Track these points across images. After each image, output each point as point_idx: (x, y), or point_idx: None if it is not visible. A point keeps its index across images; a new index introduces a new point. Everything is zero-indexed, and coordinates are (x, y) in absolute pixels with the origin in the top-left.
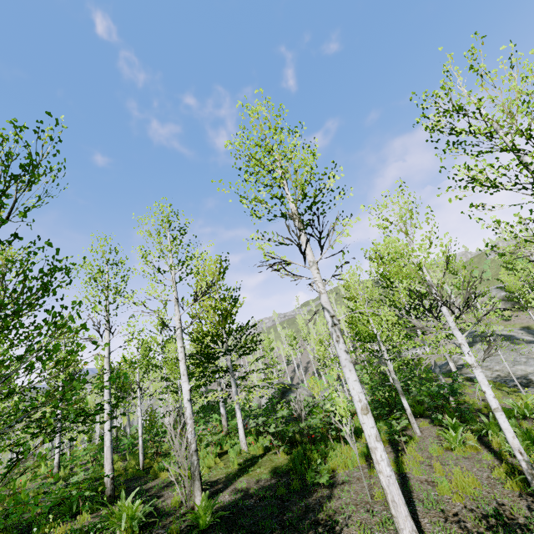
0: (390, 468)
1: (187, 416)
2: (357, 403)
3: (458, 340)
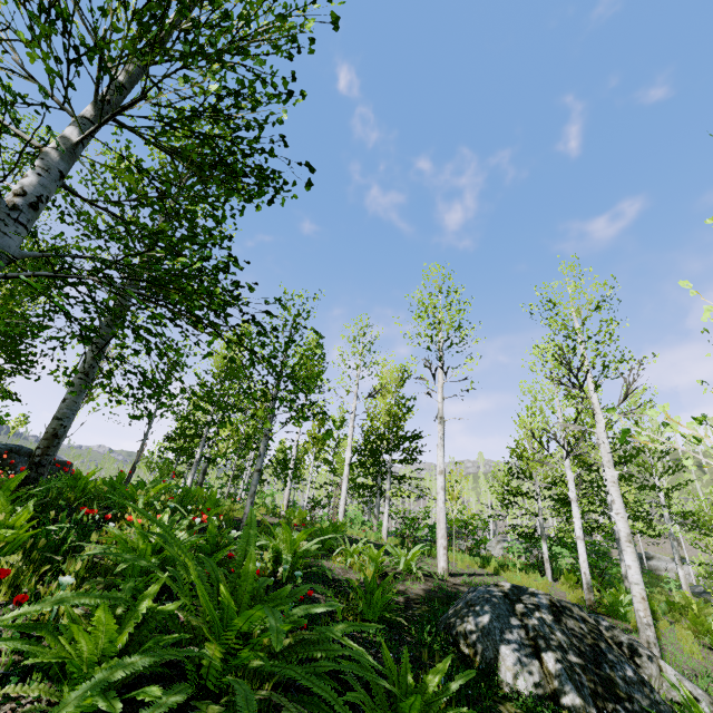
0: (443, 504)
1: (345, 474)
2: (438, 468)
3: (567, 478)
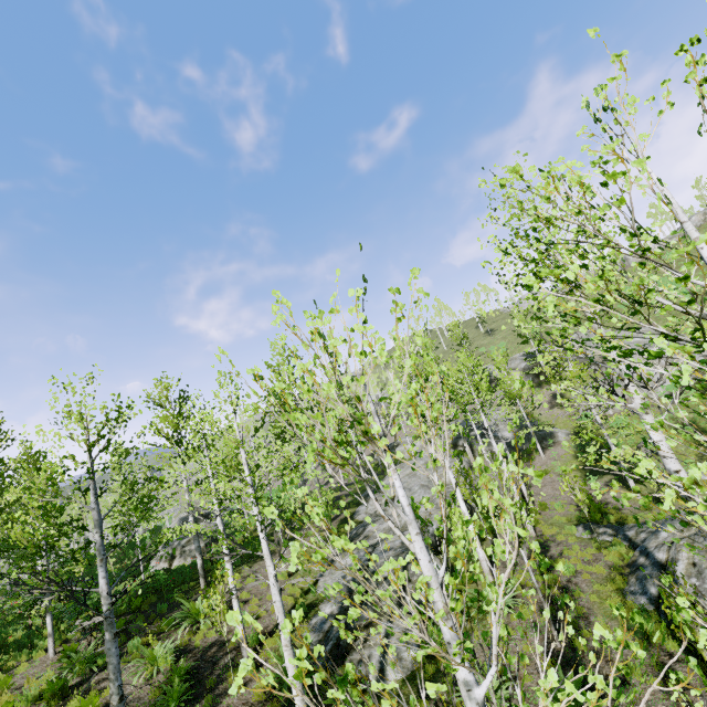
0: None
1: None
2: None
3: None
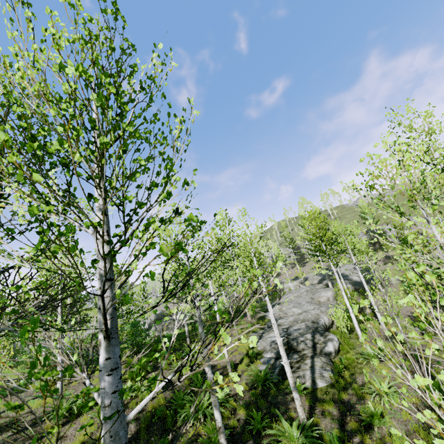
0: None
1: None
2: None
3: None
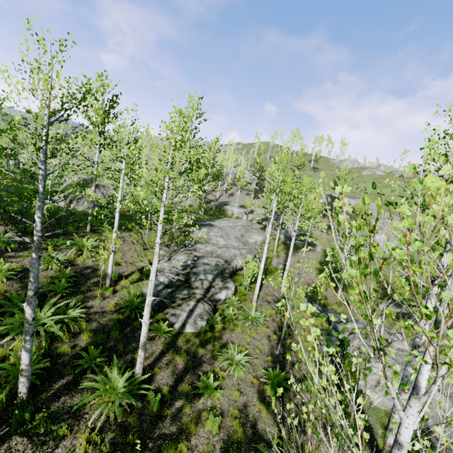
0: None
1: None
2: None
3: None
